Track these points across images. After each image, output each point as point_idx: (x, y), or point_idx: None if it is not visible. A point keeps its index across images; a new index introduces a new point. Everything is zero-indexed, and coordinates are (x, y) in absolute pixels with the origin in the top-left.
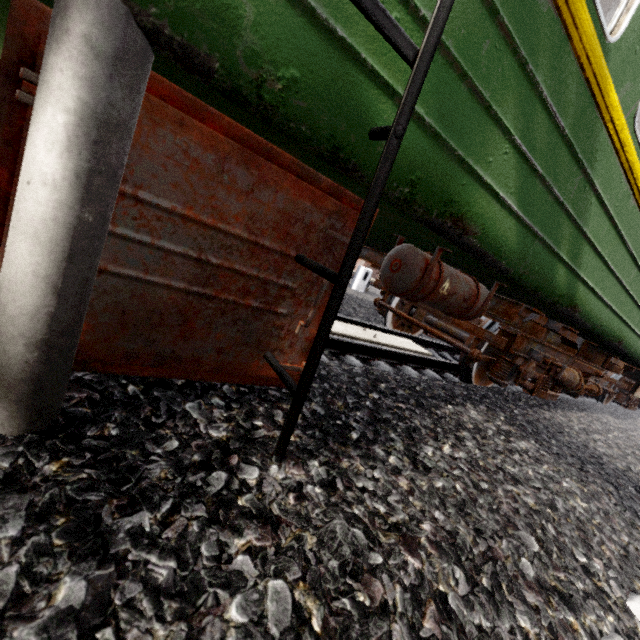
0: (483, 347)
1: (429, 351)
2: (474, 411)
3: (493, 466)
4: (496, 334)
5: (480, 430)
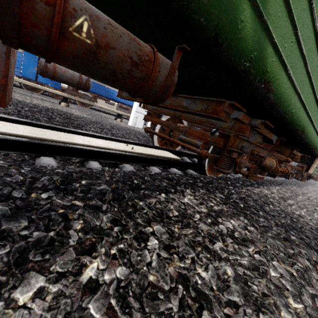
0: (210, 148)
1: (183, 158)
2: (191, 196)
3: (173, 277)
4: (217, 137)
5: (185, 216)
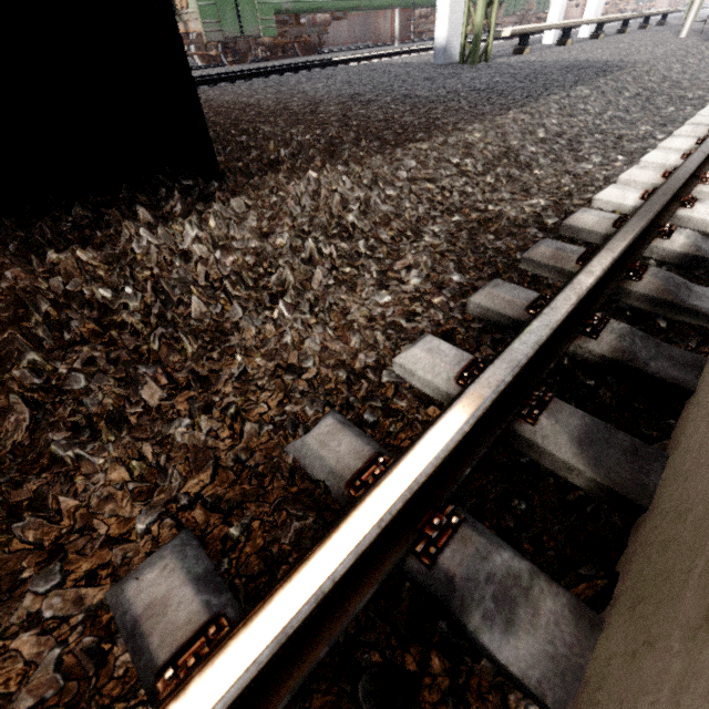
0: None
1: None
2: None
3: None
4: None
5: None
